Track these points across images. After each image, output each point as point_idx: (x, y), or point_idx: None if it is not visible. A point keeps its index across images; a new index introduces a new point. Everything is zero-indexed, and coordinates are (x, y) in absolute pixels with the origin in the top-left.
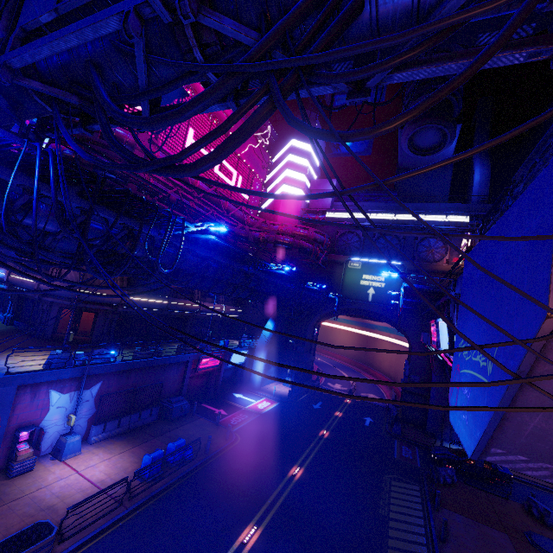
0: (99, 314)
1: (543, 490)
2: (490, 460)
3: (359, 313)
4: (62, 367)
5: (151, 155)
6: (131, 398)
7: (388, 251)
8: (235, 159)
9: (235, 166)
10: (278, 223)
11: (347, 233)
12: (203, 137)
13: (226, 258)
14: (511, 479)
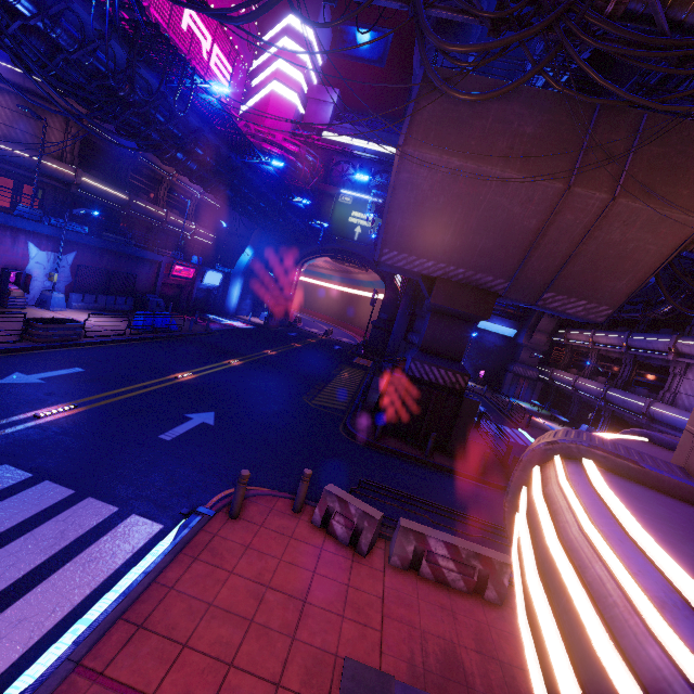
0: (47, 192)
1: None
2: (383, 260)
3: (344, 254)
4: (38, 221)
5: (205, 2)
6: (107, 279)
7: (382, 190)
8: (213, 22)
9: (213, 33)
10: (265, 131)
11: (343, 163)
12: (246, 3)
13: (216, 137)
14: None
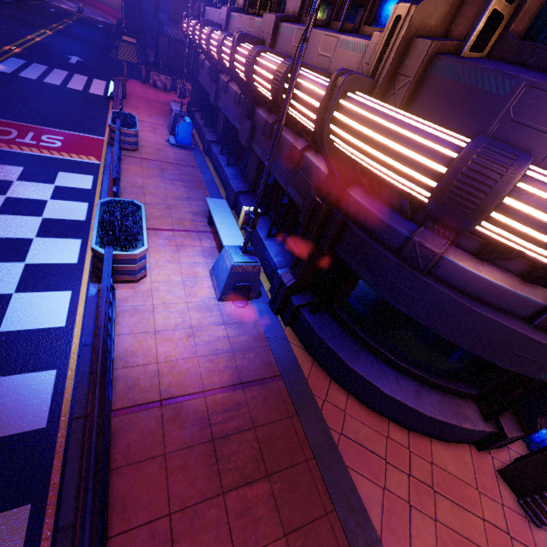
0: None
1: None
2: None
3: None
4: None
5: None
6: None
7: None
8: None
9: None
10: None
11: None
12: None
13: None
14: None
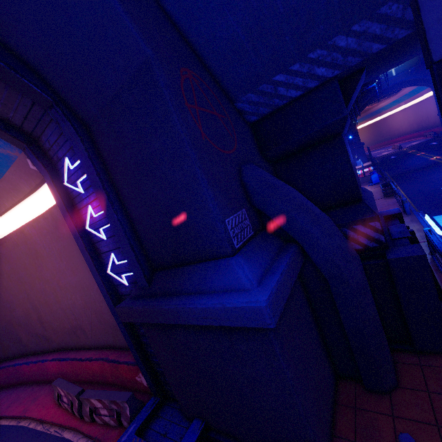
0: None
1: None
2: None
3: (385, 92)
4: None
5: None
6: None
7: None
8: None
9: None
10: None
11: None
12: None
13: None
14: None
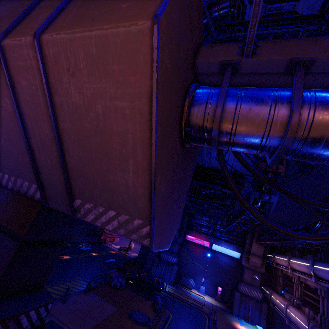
0: None
1: (185, 303)
2: None
3: None
4: None
5: None
6: None
7: None
8: None
9: None
10: None
11: None
12: None
13: None
14: (160, 290)
